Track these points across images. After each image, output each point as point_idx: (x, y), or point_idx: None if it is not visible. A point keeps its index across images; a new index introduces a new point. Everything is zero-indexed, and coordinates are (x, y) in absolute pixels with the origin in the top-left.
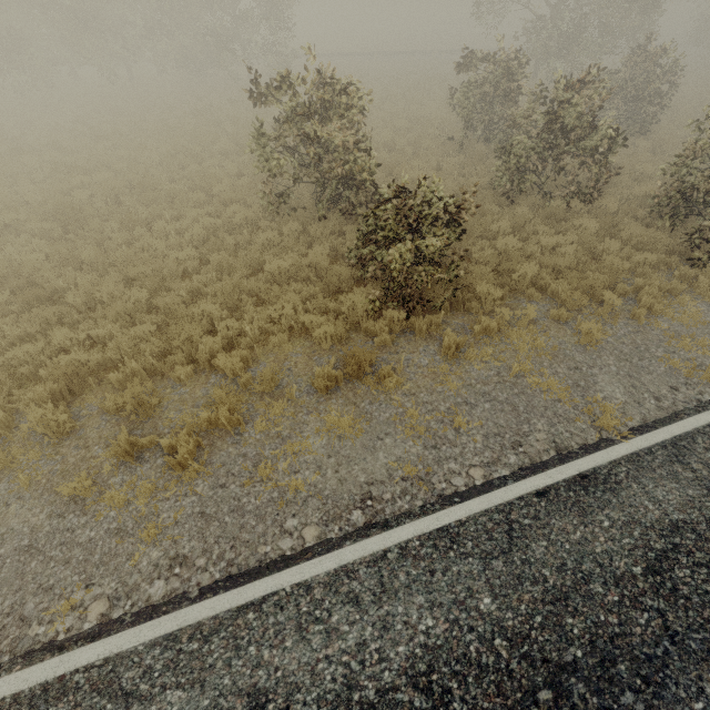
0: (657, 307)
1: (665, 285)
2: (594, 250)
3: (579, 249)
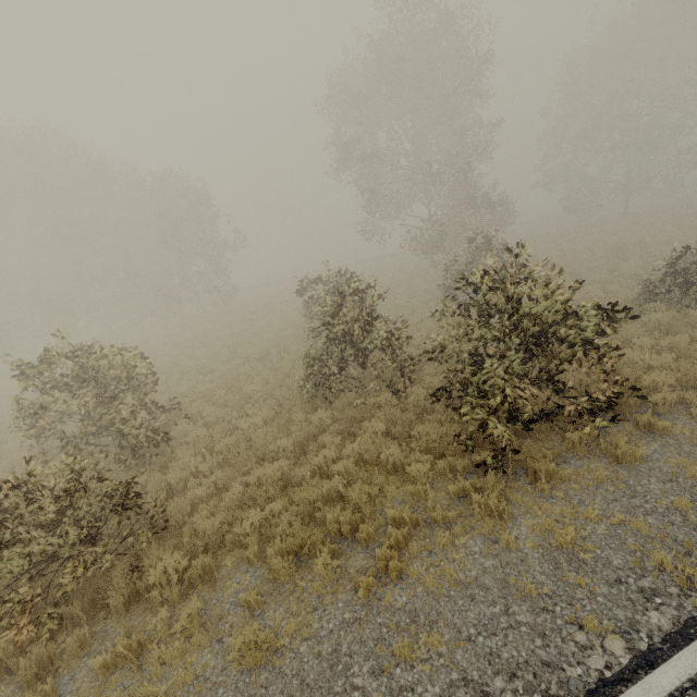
0: (394, 564)
1: (419, 517)
2: (377, 459)
3: (349, 465)
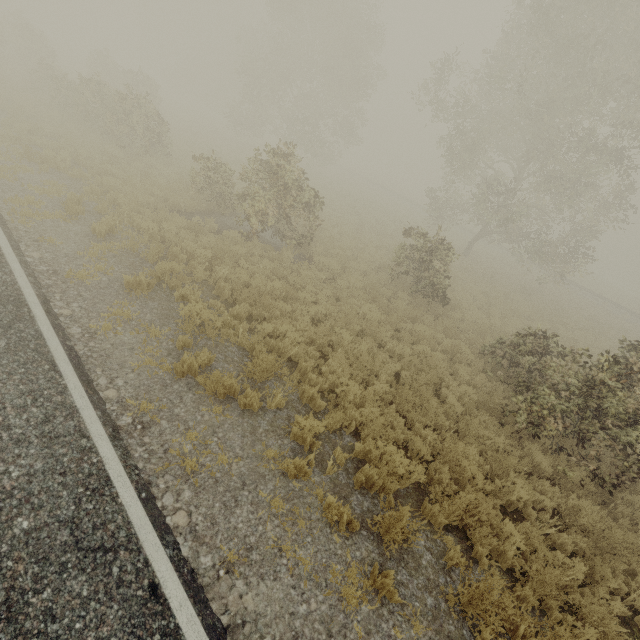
0: None
1: None
2: None
3: None
